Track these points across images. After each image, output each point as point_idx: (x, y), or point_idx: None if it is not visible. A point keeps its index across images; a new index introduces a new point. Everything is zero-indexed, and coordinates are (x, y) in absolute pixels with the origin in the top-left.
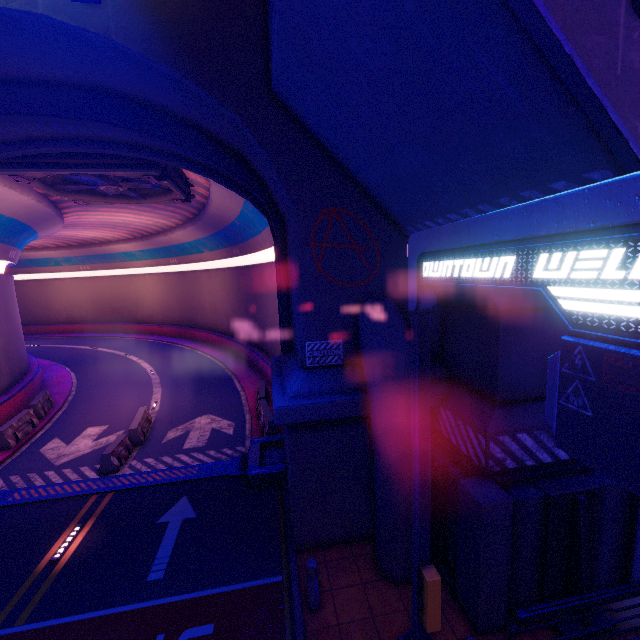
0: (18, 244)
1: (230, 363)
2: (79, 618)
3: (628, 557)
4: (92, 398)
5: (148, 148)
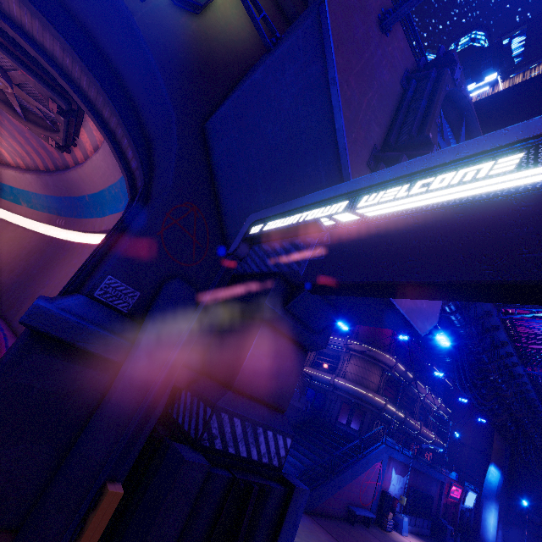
0: None
1: None
2: None
3: None
4: None
5: (78, 87)
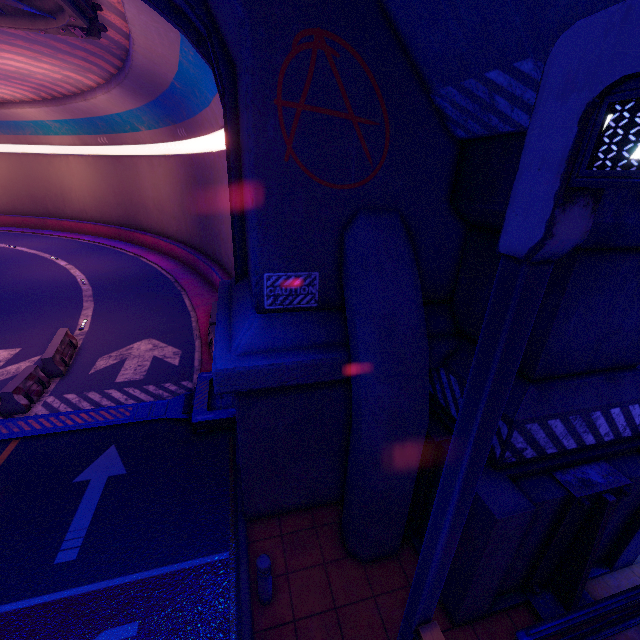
0: None
1: (180, 276)
2: None
3: (623, 539)
4: (2, 312)
5: None
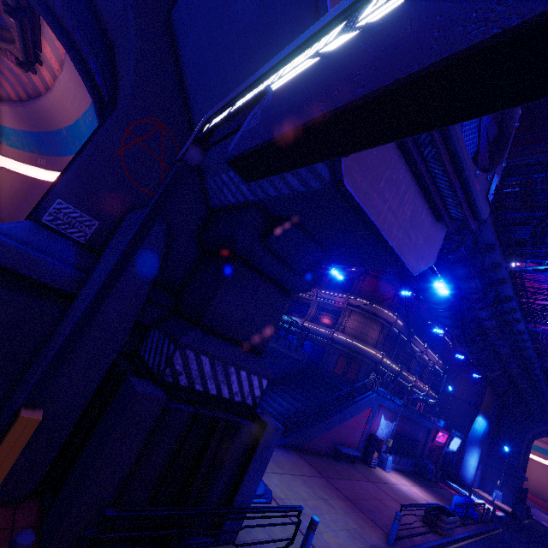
0: None
1: None
2: None
3: (231, 500)
4: None
5: None
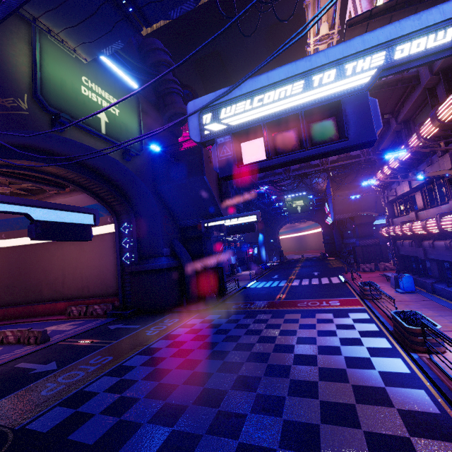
0: None
1: None
2: (132, 334)
3: (224, 284)
4: None
5: (76, 183)
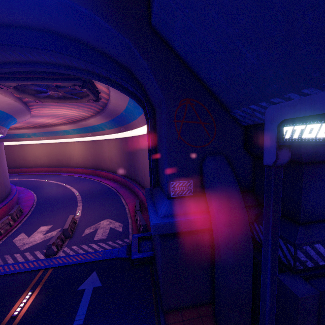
0: (5, 125)
1: (119, 189)
2: None
3: None
4: (44, 209)
5: (75, 68)
